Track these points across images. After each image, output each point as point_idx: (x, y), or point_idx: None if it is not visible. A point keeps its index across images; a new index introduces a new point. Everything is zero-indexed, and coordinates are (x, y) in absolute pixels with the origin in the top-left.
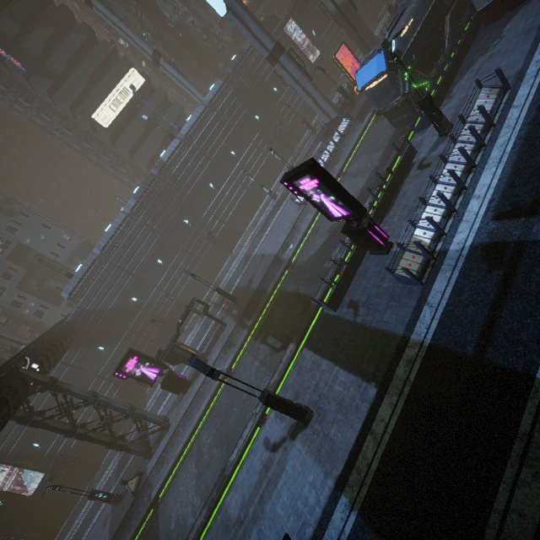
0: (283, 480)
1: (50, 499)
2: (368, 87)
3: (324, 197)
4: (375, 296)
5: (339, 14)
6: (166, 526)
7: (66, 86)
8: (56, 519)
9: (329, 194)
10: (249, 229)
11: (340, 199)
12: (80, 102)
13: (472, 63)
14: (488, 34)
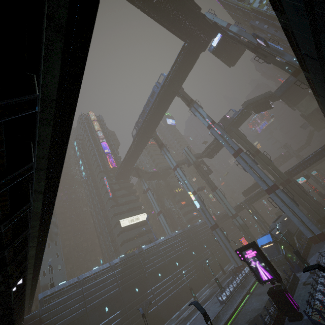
0: None
1: None
2: (264, 246)
3: (258, 263)
4: None
5: (240, 227)
6: None
7: (119, 207)
8: None
9: (261, 261)
10: (172, 319)
11: (268, 264)
12: (119, 214)
13: (313, 253)
14: (316, 246)
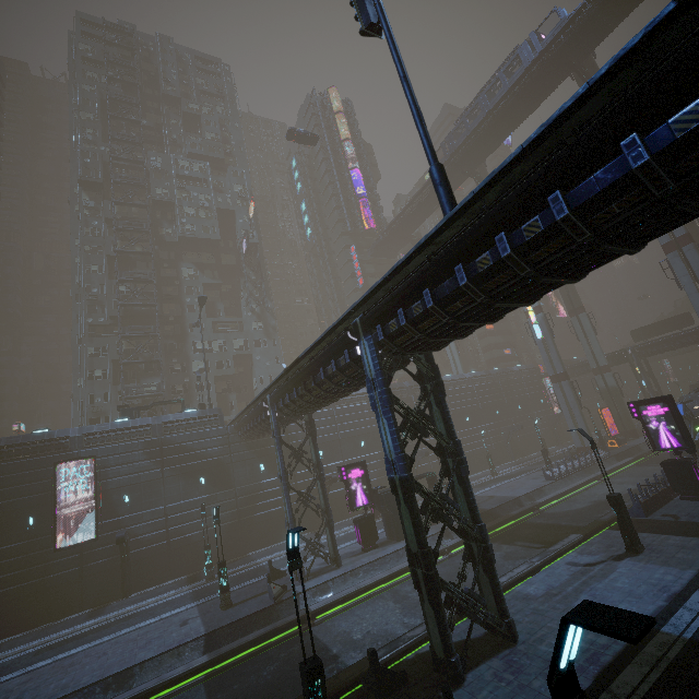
0: (615, 574)
1: (52, 578)
2: None
3: (663, 425)
4: (698, 513)
5: (606, 392)
6: (341, 637)
7: None
8: (16, 616)
9: (671, 423)
10: None
11: (682, 428)
12: None
13: None
14: None
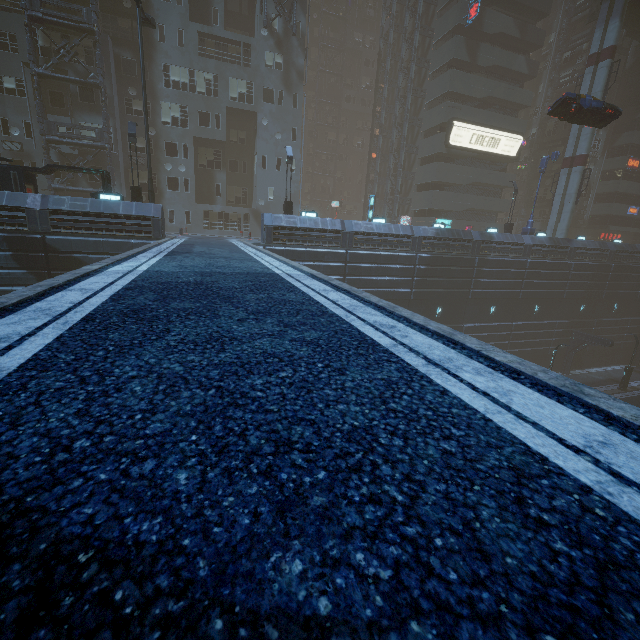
0: None
1: None
2: None
3: None
4: None
5: None
6: None
7: (469, 76)
8: None
9: None
10: None
11: None
12: (456, 100)
13: None
14: None
